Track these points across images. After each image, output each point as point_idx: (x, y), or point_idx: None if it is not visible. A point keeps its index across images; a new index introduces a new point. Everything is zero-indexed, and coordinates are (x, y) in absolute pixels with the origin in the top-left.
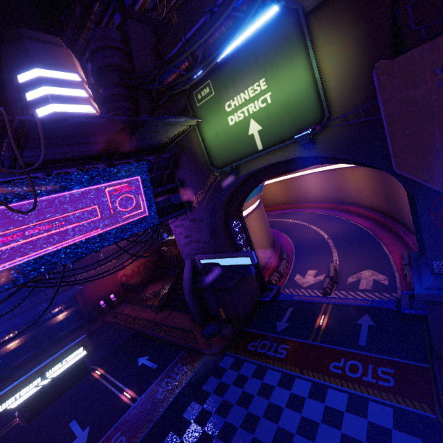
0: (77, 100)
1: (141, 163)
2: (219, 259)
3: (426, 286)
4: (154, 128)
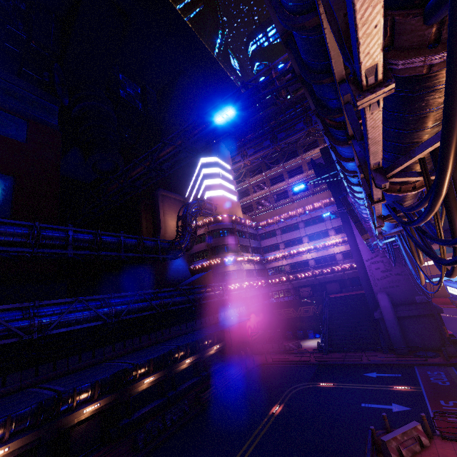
0: (230, 180)
1: None
2: None
3: None
4: None
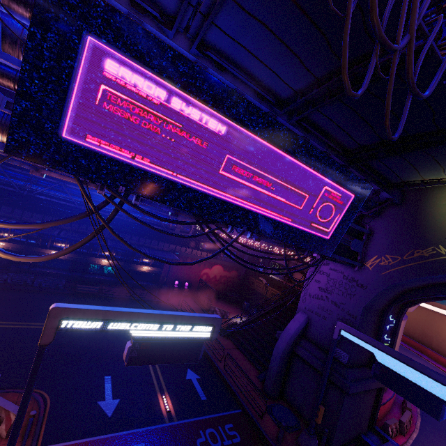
0: None
1: (369, 185)
2: (380, 352)
3: None
4: None
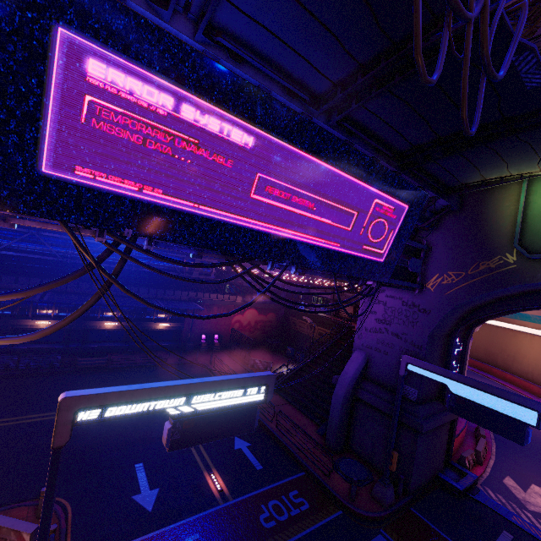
0: None
1: (424, 193)
2: (454, 382)
3: None
4: (514, 147)
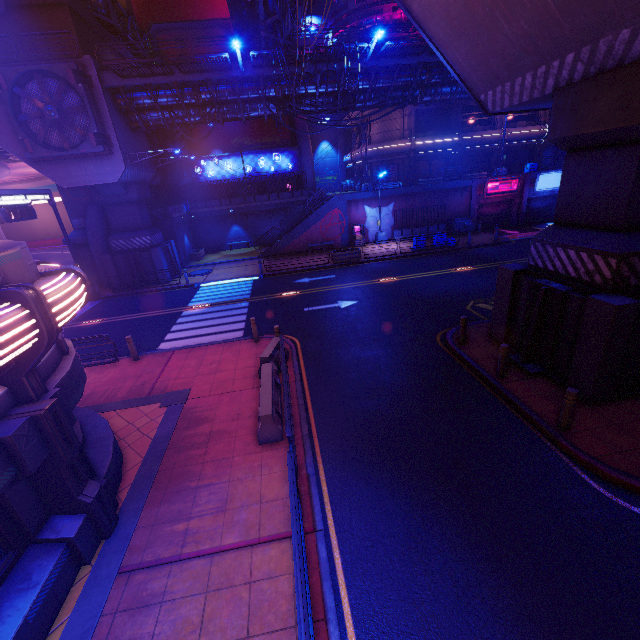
0: None
1: None
2: None
3: (70, 236)
4: None
